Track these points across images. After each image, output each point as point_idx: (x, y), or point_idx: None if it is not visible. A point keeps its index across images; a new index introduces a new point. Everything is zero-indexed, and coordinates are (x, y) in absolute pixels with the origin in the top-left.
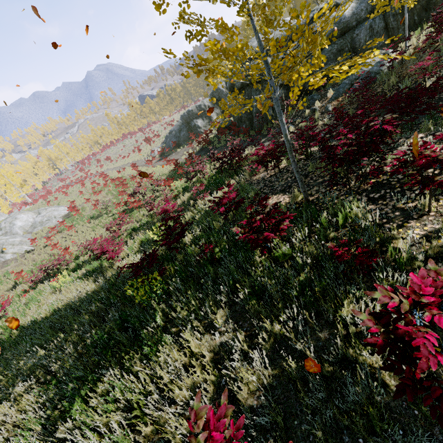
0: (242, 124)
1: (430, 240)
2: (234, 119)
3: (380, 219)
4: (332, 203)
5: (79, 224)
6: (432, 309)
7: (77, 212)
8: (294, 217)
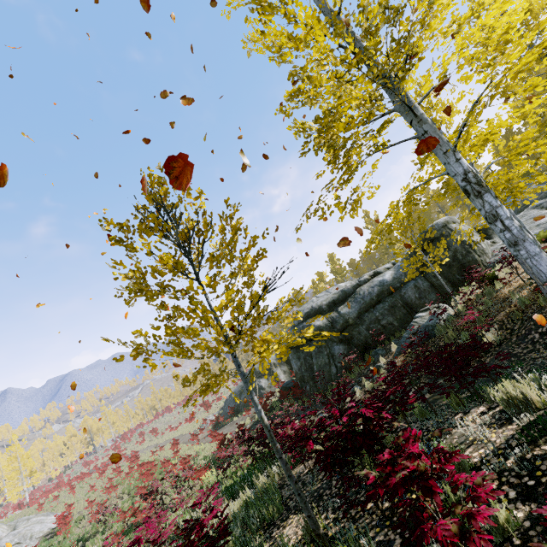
0: (306, 385)
1: None
2: (296, 378)
3: None
4: None
5: None
6: None
7: (64, 526)
8: None
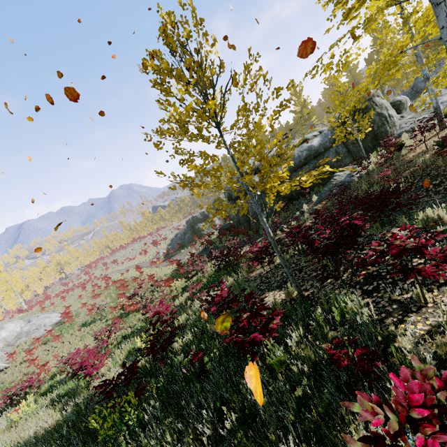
0: (241, 226)
1: (437, 336)
2: (234, 222)
3: (378, 314)
4: (327, 298)
5: (68, 333)
6: (428, 427)
7: (69, 318)
8: (289, 314)
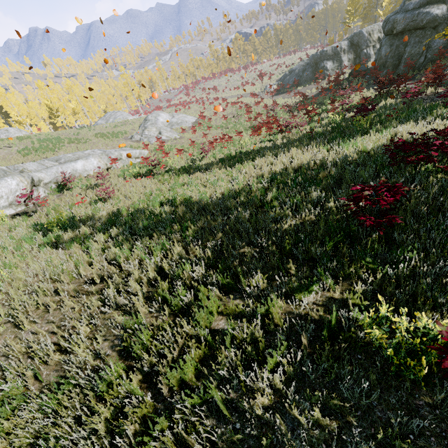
0: (384, 69)
1: None
2: (378, 63)
3: None
4: None
5: (210, 130)
6: None
7: (209, 120)
8: None
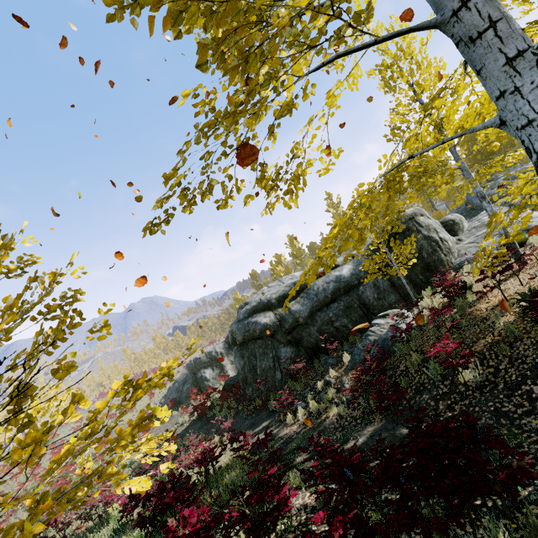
0: (248, 387)
1: None
2: (239, 379)
3: None
4: None
5: None
6: None
7: None
8: None
